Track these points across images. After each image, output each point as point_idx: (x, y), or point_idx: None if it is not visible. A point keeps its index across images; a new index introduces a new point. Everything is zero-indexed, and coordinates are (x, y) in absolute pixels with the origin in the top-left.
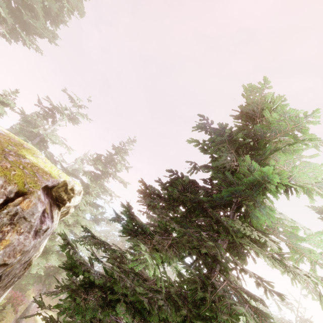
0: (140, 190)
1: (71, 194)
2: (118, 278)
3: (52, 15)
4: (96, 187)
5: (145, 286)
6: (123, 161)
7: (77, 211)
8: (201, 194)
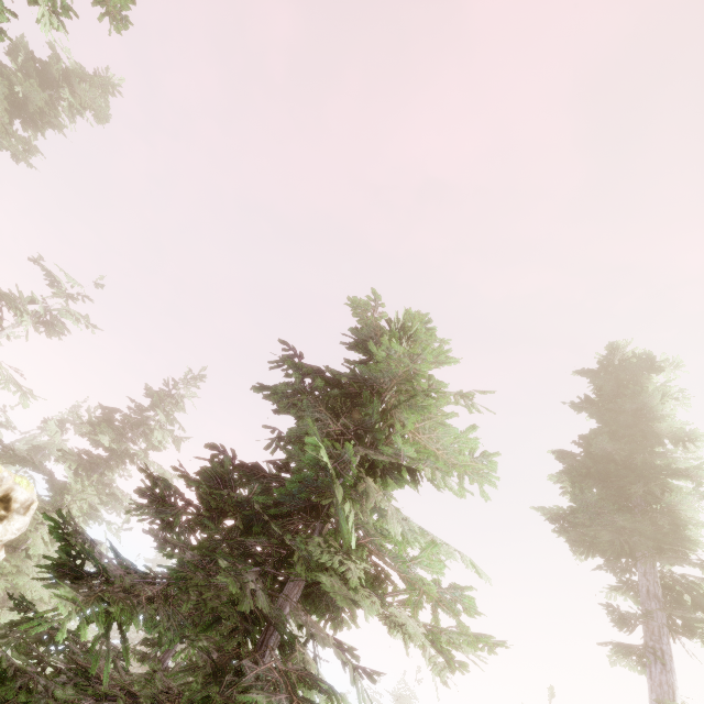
0: (143, 489)
1: (1, 511)
2: (14, 672)
3: (29, 111)
4: (89, 491)
5: (89, 692)
6: (170, 423)
7: (20, 561)
8: (257, 490)
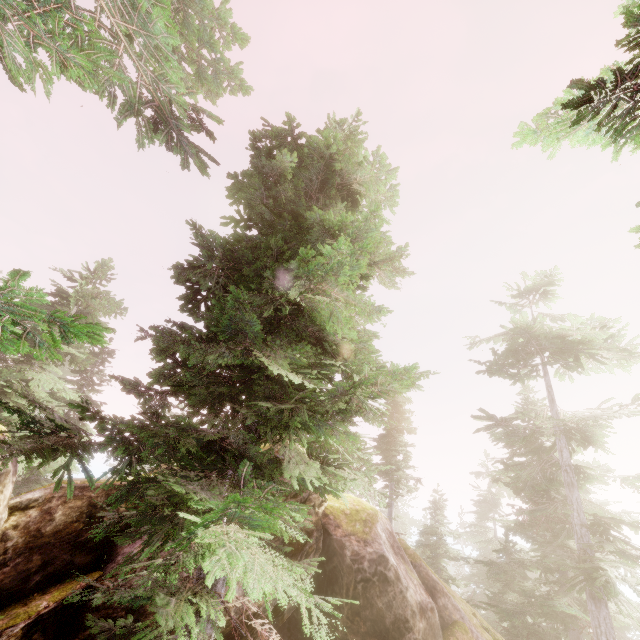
0: None
1: None
2: None
3: None
4: None
5: None
6: None
7: None
8: None
